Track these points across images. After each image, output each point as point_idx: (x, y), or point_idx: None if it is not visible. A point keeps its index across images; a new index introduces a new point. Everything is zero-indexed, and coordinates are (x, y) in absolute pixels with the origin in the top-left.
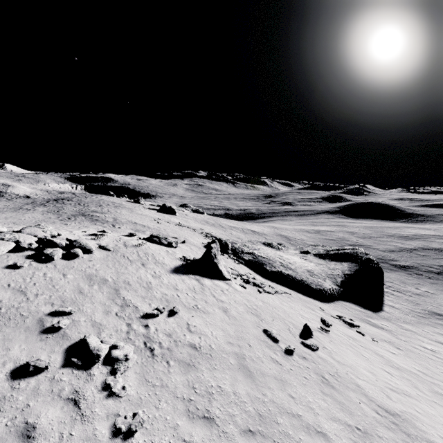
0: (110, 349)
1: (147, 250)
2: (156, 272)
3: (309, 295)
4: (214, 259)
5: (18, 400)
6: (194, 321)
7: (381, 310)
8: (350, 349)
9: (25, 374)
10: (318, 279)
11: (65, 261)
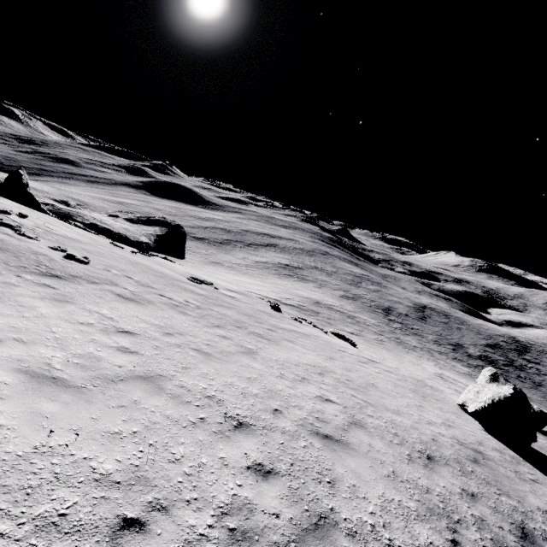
0: None
1: None
2: None
3: (128, 245)
4: (27, 188)
5: None
6: (49, 226)
7: (184, 259)
8: (169, 262)
9: None
10: (135, 235)
11: None
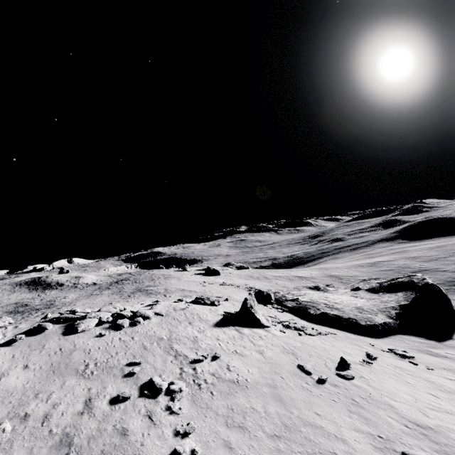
0: (169, 385)
1: (193, 311)
2: (201, 328)
3: (359, 333)
4: (251, 309)
5: (116, 416)
6: (233, 363)
7: (449, 339)
8: (393, 378)
9: (117, 402)
10: (367, 315)
11: (131, 328)
